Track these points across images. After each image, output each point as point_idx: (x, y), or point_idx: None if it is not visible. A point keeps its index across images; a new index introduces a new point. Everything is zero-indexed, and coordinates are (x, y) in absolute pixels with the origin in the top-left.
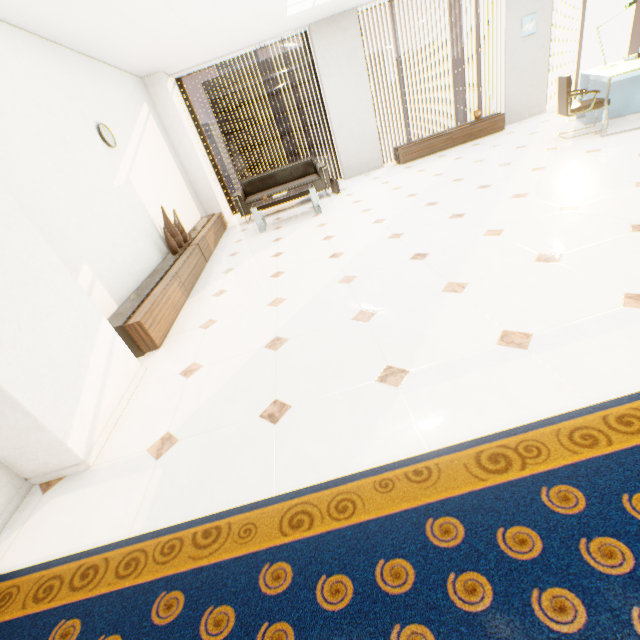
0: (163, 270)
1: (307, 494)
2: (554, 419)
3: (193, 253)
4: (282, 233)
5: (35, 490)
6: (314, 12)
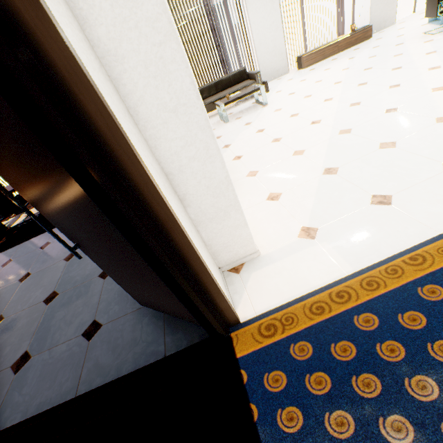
0: None
1: None
2: None
3: None
4: (247, 120)
5: (227, 274)
6: None
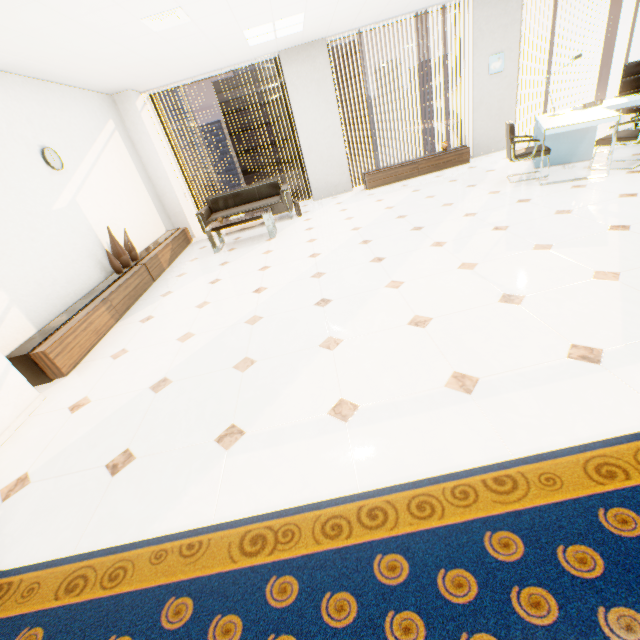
0: (98, 292)
1: (96, 557)
2: (323, 504)
3: (136, 274)
4: (232, 256)
5: None
6: (280, 42)
